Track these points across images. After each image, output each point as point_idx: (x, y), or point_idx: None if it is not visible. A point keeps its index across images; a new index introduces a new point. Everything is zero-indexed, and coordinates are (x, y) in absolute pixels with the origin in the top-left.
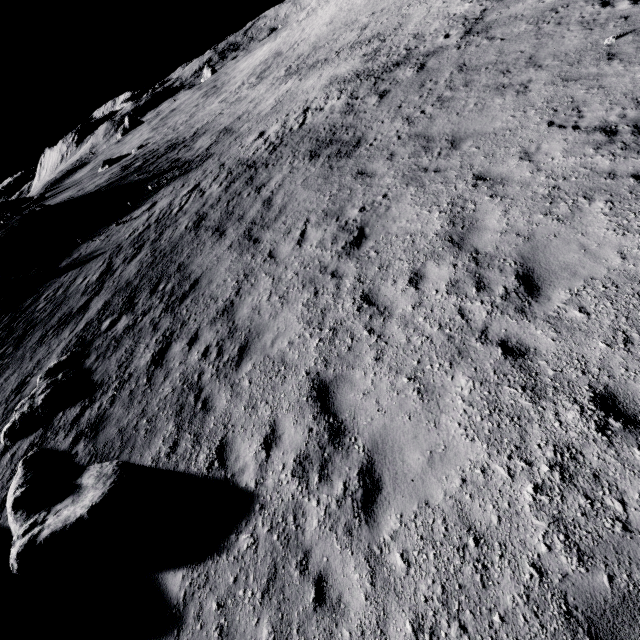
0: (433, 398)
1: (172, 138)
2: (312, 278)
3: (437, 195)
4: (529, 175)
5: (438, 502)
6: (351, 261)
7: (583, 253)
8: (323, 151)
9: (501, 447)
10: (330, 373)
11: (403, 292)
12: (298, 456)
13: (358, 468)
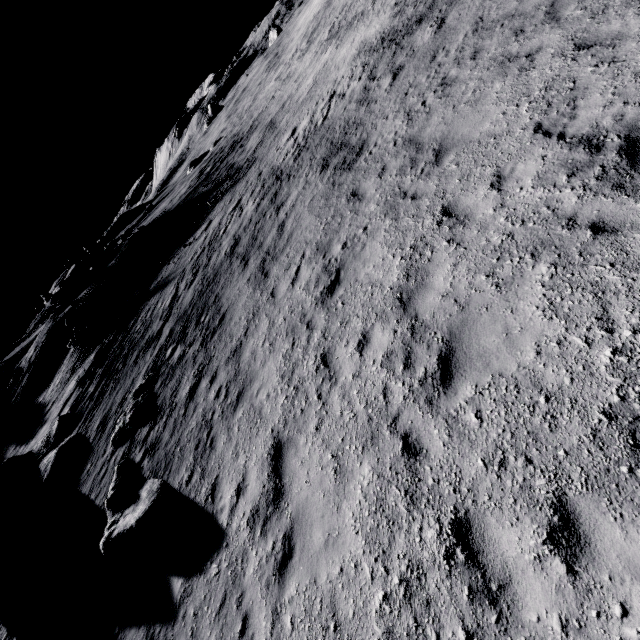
0: (343, 481)
1: (236, 132)
2: (293, 326)
3: (405, 233)
4: (491, 213)
5: (322, 582)
6: (323, 311)
7: (503, 338)
8: (332, 160)
9: (373, 548)
10: (285, 434)
11: (350, 357)
12: (253, 508)
13: (284, 532)
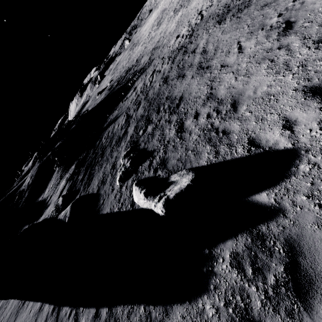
0: None
1: (125, 69)
2: (263, 57)
3: None
4: None
5: None
6: (290, 36)
7: None
8: (226, 16)
9: None
10: (316, 81)
11: None
12: (319, 121)
13: None
